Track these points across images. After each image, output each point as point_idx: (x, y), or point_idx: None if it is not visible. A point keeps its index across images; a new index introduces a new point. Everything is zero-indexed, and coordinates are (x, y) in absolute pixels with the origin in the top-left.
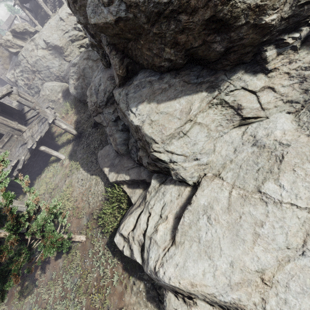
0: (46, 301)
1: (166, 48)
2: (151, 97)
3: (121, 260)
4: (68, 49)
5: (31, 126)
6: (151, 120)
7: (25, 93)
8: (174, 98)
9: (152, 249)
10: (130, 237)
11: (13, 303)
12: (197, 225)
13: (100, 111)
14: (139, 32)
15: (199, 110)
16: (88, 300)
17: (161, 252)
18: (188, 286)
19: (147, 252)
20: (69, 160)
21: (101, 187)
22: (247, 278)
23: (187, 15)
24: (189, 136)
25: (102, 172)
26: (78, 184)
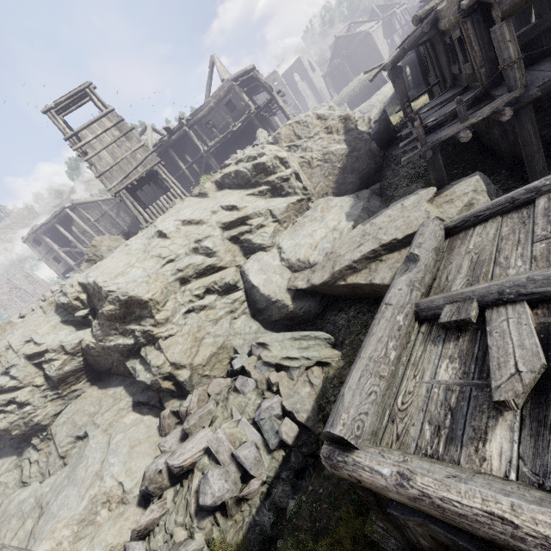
0: None
1: None
2: None
3: None
4: None
5: None
6: None
7: None
8: None
9: None
10: None
11: None
12: None
13: None
14: None
15: (7, 470)
16: None
17: None
18: None
19: None
20: None
21: None
22: None
23: None
24: None
25: None
26: None
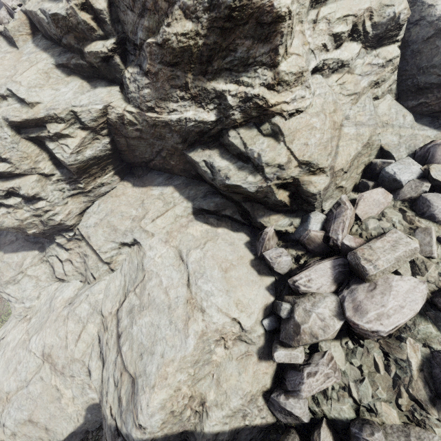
0: None
1: None
2: (2, 246)
3: None
4: None
5: None
6: None
7: None
8: (16, 251)
9: None
10: None
11: None
12: None
13: None
14: None
15: (32, 264)
16: None
17: None
18: None
19: None
20: None
21: None
22: (1, 396)
23: None
24: (21, 284)
25: None
26: None
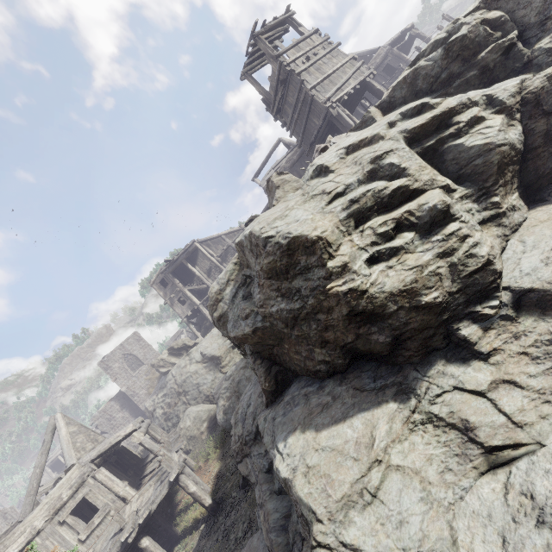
0: None
1: (316, 349)
2: (307, 420)
3: None
4: (227, 357)
5: (143, 490)
6: (307, 465)
7: (159, 428)
8: (342, 418)
9: None
10: None
11: None
12: None
13: (247, 451)
14: (281, 337)
15: (392, 438)
16: None
17: None
18: None
19: None
20: None
21: None
22: None
23: (325, 314)
24: (383, 501)
25: None
26: None
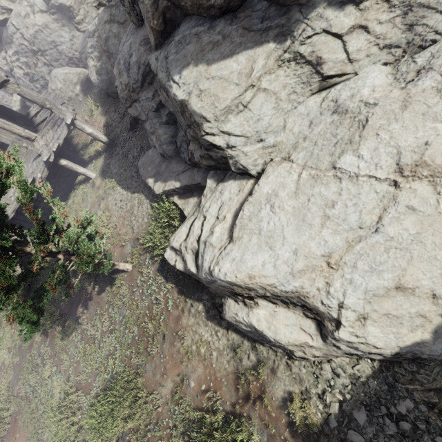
0: (93, 337)
1: None
2: (199, 56)
3: (176, 285)
4: (80, 10)
5: (43, 133)
6: (200, 90)
7: None
8: (230, 54)
9: (207, 252)
10: (182, 247)
11: (56, 345)
12: (259, 216)
13: (136, 97)
14: None
15: (265, 71)
16: (141, 329)
17: (216, 252)
18: (246, 279)
19: (202, 257)
20: (101, 178)
21: (147, 206)
22: (312, 264)
23: None
24: (250, 110)
25: (146, 187)
26: (116, 207)
